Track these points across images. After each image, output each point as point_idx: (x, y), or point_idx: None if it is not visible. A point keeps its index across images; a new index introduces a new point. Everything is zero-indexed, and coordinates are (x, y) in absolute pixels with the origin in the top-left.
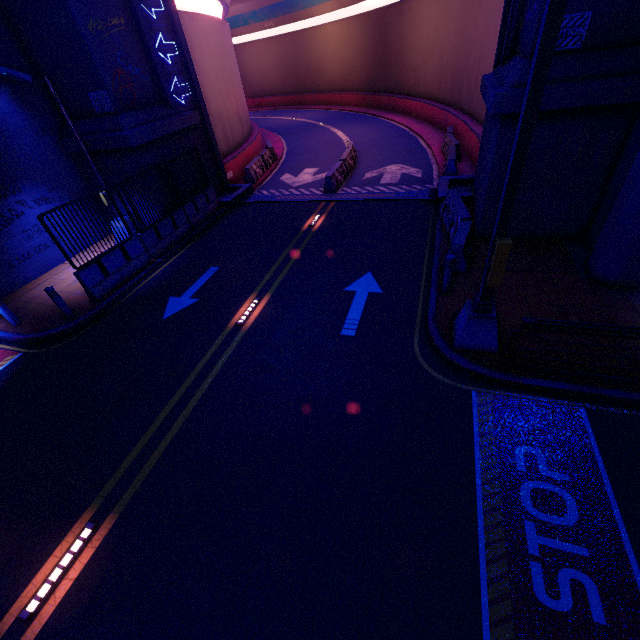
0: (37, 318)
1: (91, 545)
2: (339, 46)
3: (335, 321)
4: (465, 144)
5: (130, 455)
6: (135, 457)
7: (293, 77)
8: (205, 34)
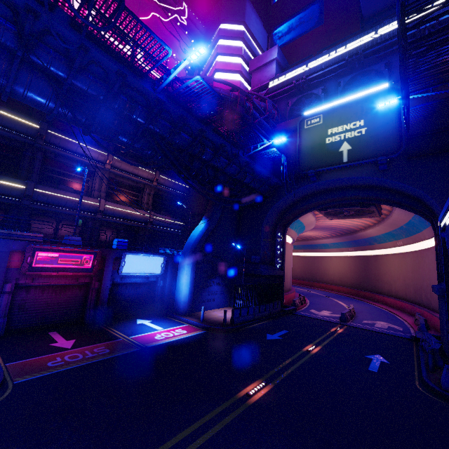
0: (209, 322)
1: (266, 388)
2: (338, 265)
3: (363, 364)
4: (431, 323)
5: (271, 371)
6: (274, 372)
7: (309, 273)
8: (288, 248)
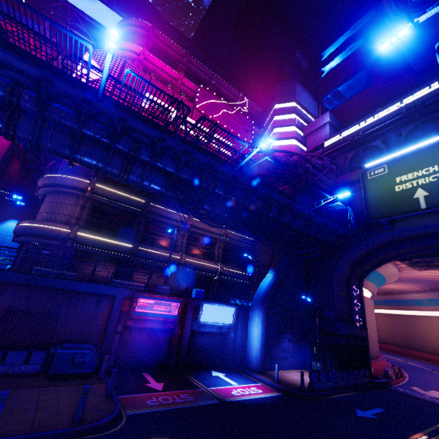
0: (285, 384)
1: None
2: None
3: None
4: None
5: None
6: None
7: (400, 337)
8: (367, 304)
